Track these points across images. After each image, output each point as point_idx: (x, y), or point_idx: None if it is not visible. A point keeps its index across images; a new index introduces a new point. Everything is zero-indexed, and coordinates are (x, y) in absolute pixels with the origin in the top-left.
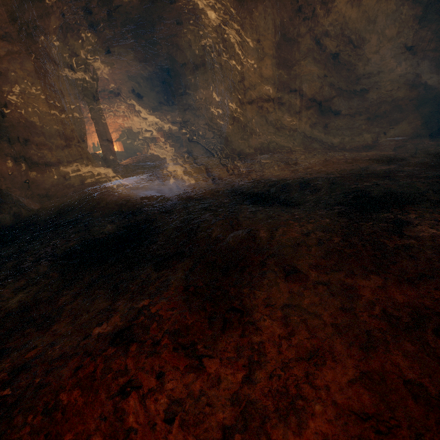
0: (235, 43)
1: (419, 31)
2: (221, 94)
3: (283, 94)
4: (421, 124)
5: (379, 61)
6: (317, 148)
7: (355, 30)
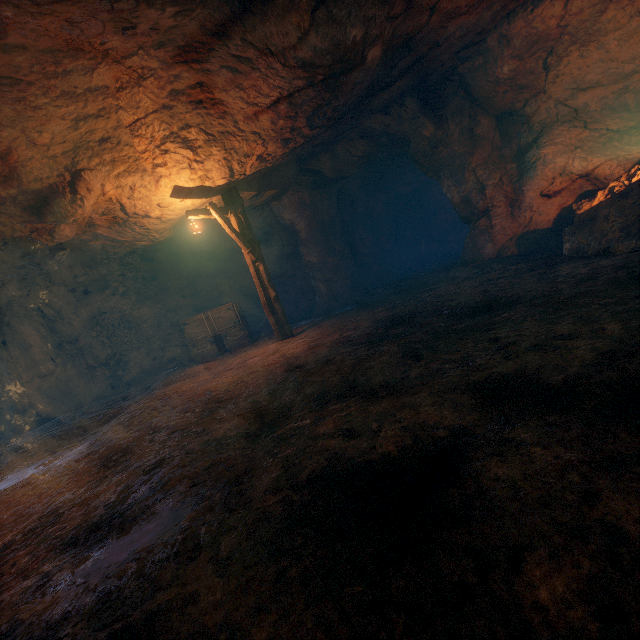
0: (1, 342)
1: (174, 297)
2: (6, 375)
3: (69, 363)
4: (185, 356)
5: (159, 315)
6: (111, 396)
7: (123, 306)
